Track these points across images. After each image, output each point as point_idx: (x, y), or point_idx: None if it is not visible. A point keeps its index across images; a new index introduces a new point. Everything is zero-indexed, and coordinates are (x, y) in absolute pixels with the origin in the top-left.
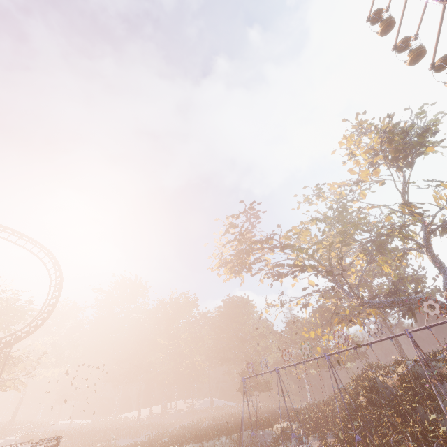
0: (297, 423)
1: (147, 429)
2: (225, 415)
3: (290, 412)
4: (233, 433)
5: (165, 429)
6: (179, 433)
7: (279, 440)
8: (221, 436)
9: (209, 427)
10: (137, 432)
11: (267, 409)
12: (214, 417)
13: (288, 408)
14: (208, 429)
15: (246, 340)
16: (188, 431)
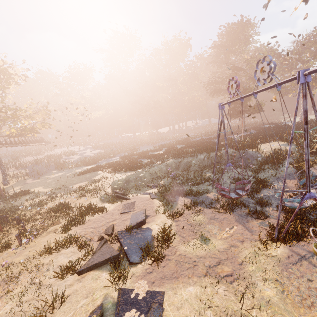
0: (296, 148)
1: (162, 140)
2: (216, 131)
3: (281, 130)
4: (213, 152)
5: (173, 139)
6: (178, 144)
7: (264, 164)
8: (201, 154)
9: (198, 141)
10: (154, 142)
11: (254, 125)
12: (206, 133)
13: (277, 125)
14: (194, 145)
15: (240, 69)
16: (182, 144)
